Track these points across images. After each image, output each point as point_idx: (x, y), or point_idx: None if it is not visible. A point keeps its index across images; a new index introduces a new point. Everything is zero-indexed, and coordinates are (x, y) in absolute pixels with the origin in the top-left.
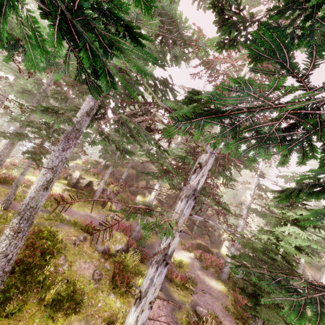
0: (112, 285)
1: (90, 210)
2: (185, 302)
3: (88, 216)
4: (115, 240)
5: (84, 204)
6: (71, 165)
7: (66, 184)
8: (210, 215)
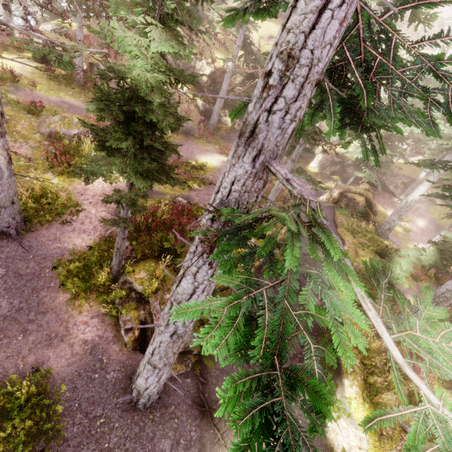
0: (48, 164)
1: (69, 97)
2: (167, 194)
3: (65, 103)
4: (68, 124)
5: (59, 88)
6: (49, 28)
7: (32, 58)
8: (239, 91)
